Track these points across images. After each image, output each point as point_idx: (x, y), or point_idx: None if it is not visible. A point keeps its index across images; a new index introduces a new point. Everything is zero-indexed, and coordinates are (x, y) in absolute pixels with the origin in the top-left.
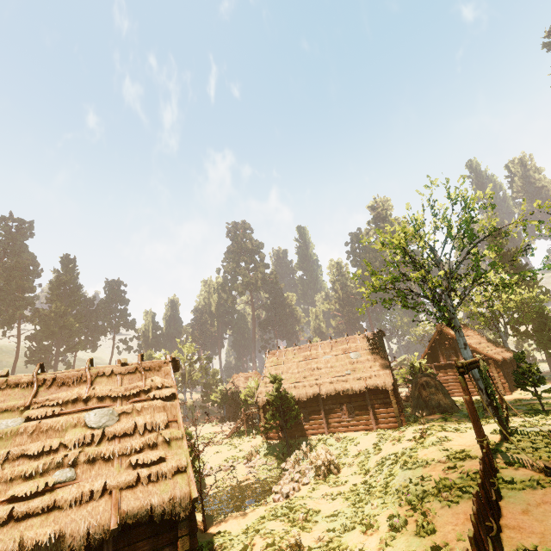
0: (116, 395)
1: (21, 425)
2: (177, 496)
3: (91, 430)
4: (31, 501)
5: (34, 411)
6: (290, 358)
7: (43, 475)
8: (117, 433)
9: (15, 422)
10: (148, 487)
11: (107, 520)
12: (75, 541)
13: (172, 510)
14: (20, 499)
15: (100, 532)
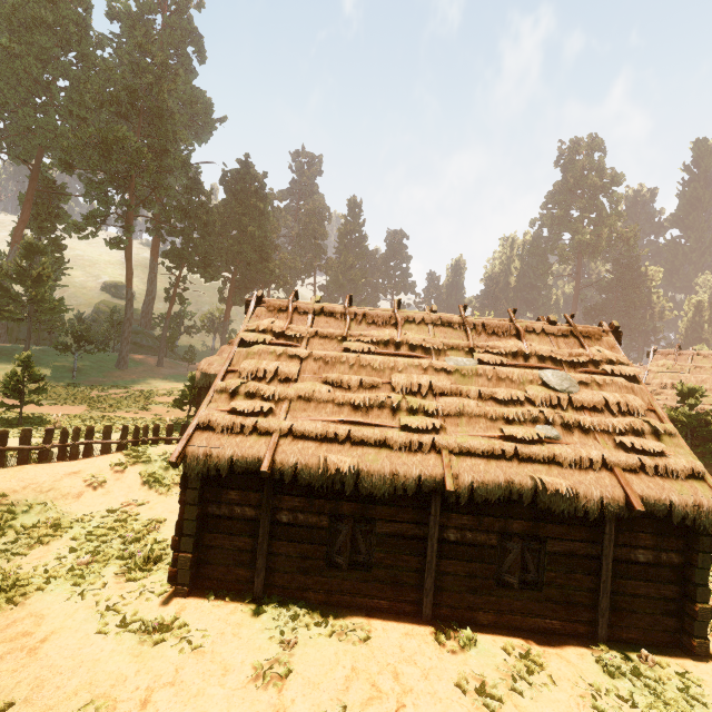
0: (562, 359)
1: (478, 367)
2: (704, 505)
3: (554, 392)
4: (529, 446)
5: (483, 356)
6: (705, 367)
7: (523, 424)
8: (585, 404)
9: (470, 362)
10: (656, 480)
11: (620, 497)
12: (588, 503)
13: (696, 519)
14: (514, 440)
15: (613, 506)
